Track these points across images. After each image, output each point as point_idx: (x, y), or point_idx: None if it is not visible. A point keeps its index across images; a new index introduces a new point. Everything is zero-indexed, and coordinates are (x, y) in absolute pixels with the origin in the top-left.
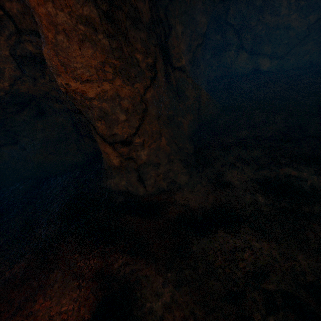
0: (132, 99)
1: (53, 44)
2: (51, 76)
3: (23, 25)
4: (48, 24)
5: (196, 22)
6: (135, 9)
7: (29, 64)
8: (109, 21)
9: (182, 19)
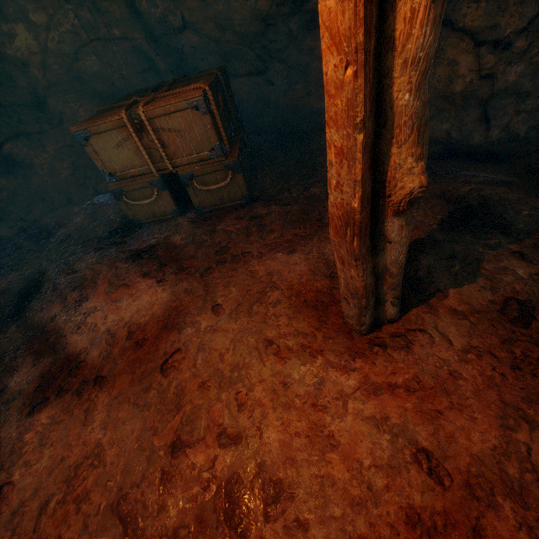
0: None
1: None
2: None
3: None
4: None
5: None
6: None
7: None
8: None
9: None
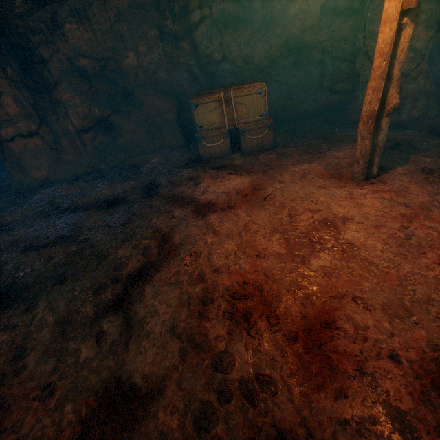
0: (422, 42)
1: None
2: (336, 27)
3: None
4: None
5: None
6: None
7: (328, 15)
8: None
9: None
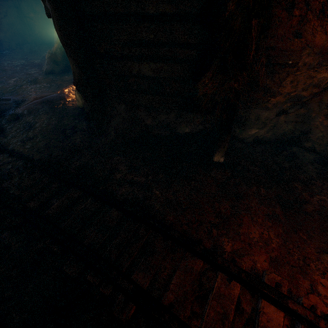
0: None
1: None
2: None
3: None
4: None
5: None
6: None
7: None
8: None
9: None
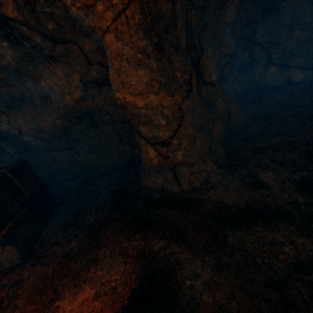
0: (171, 108)
1: (117, 69)
2: (105, 95)
3: (92, 59)
4: (116, 55)
5: (224, 44)
6: (176, 39)
7: (92, 87)
8: (158, 49)
9: (212, 43)
